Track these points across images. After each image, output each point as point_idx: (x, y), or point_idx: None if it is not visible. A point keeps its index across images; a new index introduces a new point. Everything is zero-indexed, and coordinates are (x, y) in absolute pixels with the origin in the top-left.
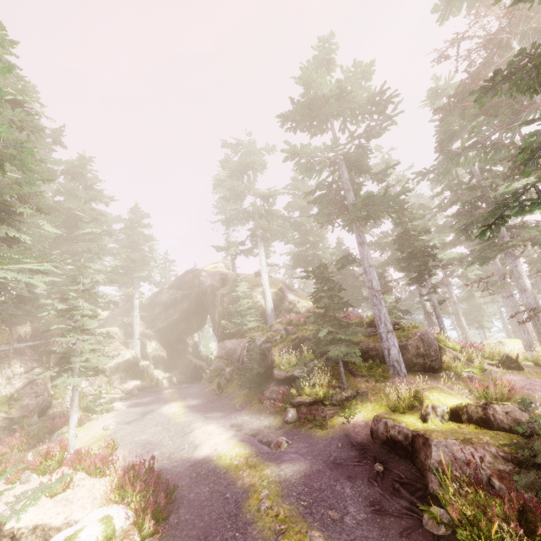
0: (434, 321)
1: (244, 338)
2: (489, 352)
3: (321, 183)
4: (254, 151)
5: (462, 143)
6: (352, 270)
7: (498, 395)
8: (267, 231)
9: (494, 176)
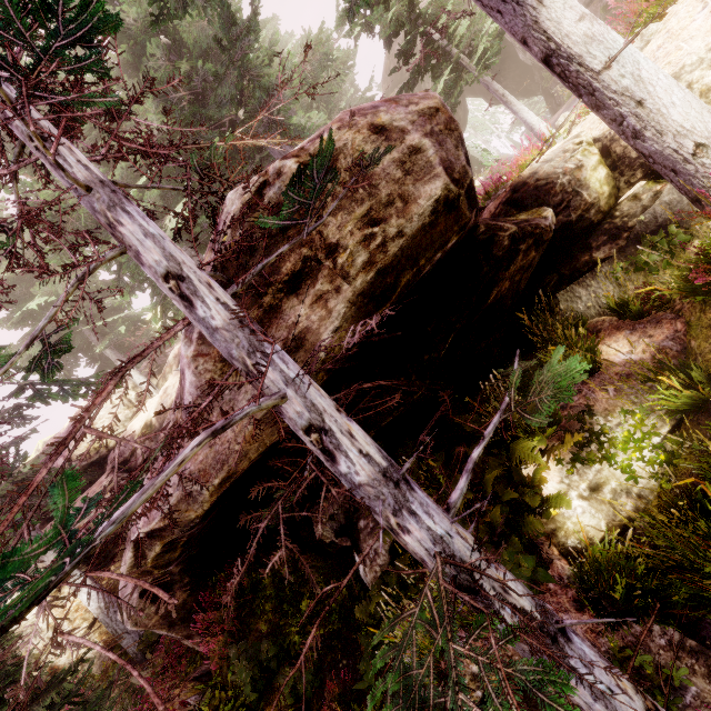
0: None
1: None
2: None
3: None
4: None
5: None
6: None
7: None
8: None
9: None
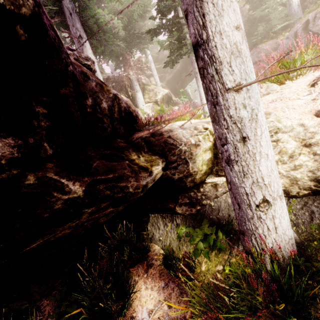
0: None
1: (276, 39)
2: None
3: None
4: None
5: None
6: None
7: None
8: None
9: None
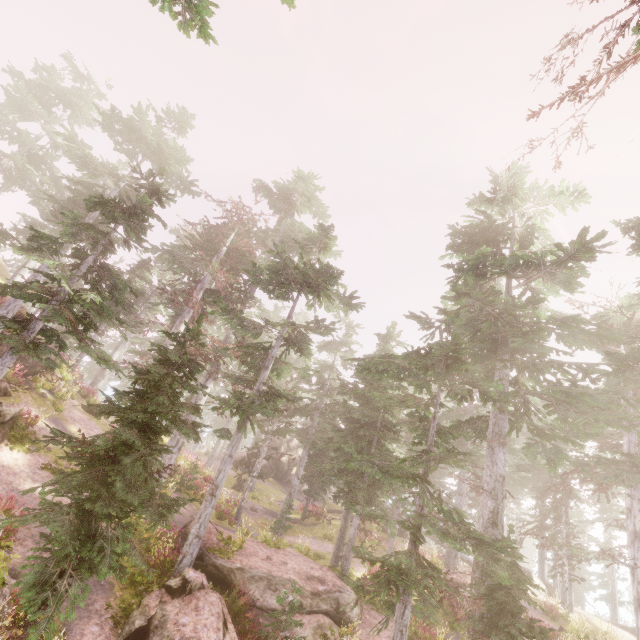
0: (105, 374)
1: None
2: (96, 400)
3: (89, 184)
4: (88, 101)
5: (163, 244)
6: (82, 285)
7: (8, 376)
8: (20, 171)
9: (206, 295)
